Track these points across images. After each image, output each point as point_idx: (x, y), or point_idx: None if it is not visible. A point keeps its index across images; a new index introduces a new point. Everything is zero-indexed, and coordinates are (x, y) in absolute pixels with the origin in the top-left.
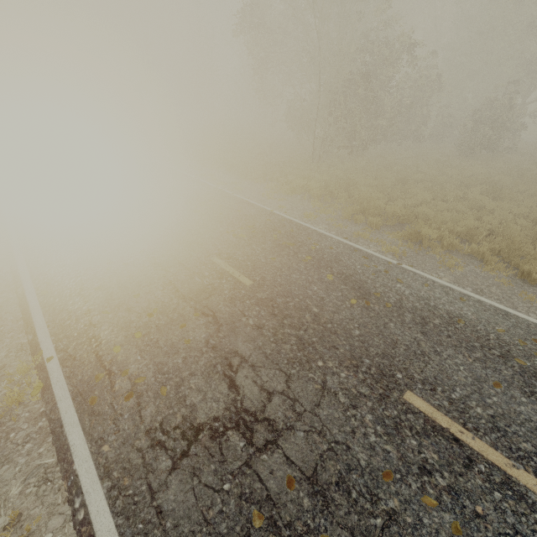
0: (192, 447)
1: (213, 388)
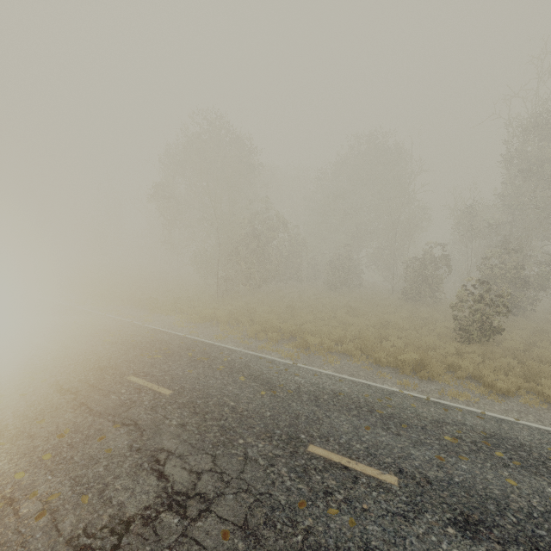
0: (124, 539)
1: (141, 483)
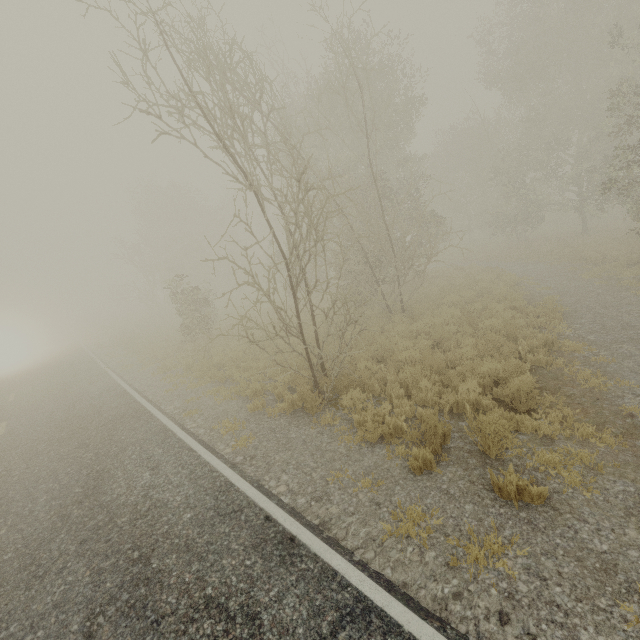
0: None
1: None
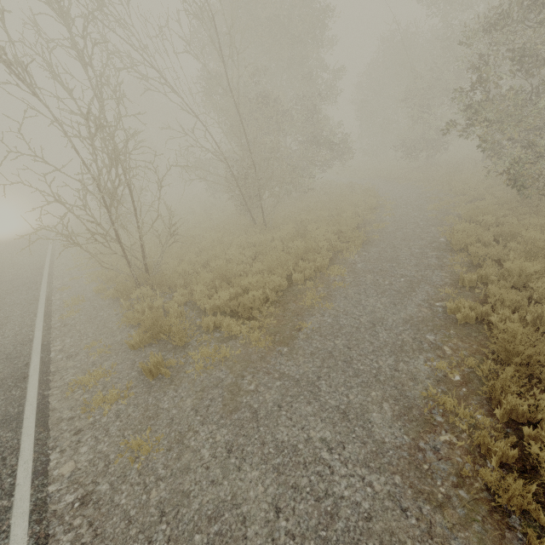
0: None
1: None
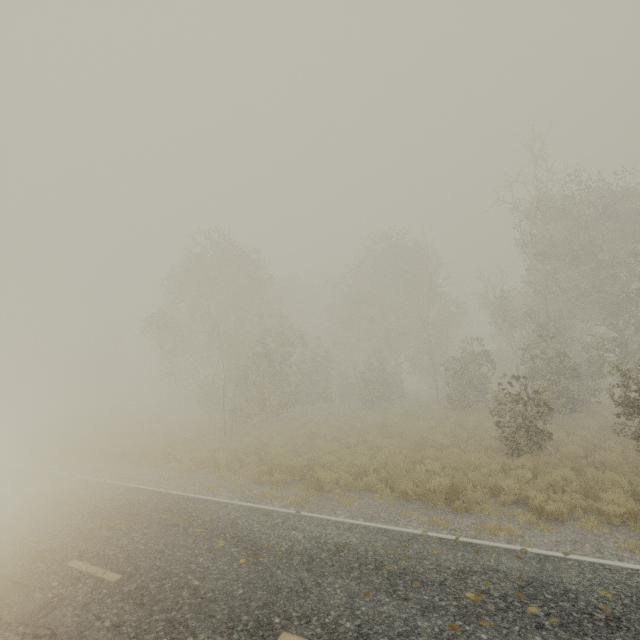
0: None
1: None
